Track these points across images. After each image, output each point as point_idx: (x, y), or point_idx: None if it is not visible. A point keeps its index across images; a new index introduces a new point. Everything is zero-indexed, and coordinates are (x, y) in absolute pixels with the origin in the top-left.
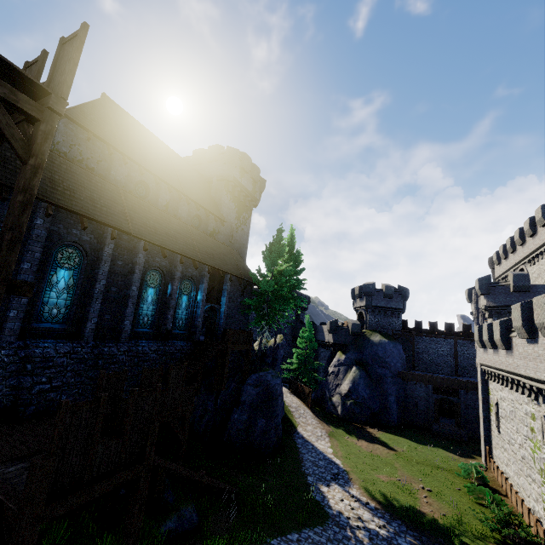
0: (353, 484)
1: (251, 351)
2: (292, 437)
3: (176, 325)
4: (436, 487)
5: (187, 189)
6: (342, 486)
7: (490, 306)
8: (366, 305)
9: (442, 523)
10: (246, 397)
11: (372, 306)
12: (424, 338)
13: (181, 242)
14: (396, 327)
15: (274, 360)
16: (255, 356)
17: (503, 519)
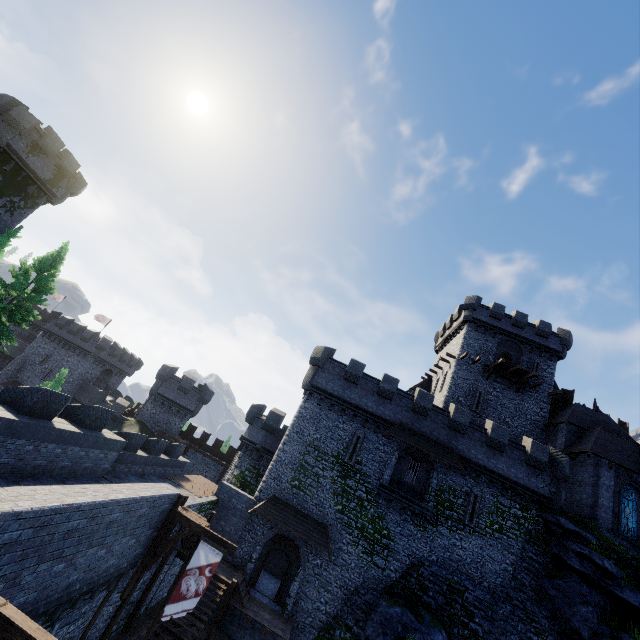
0: None
1: None
2: None
3: None
4: None
5: None
6: None
7: (245, 438)
8: (152, 389)
9: None
10: None
11: (157, 392)
12: (198, 454)
13: None
14: (173, 429)
15: None
16: None
17: None
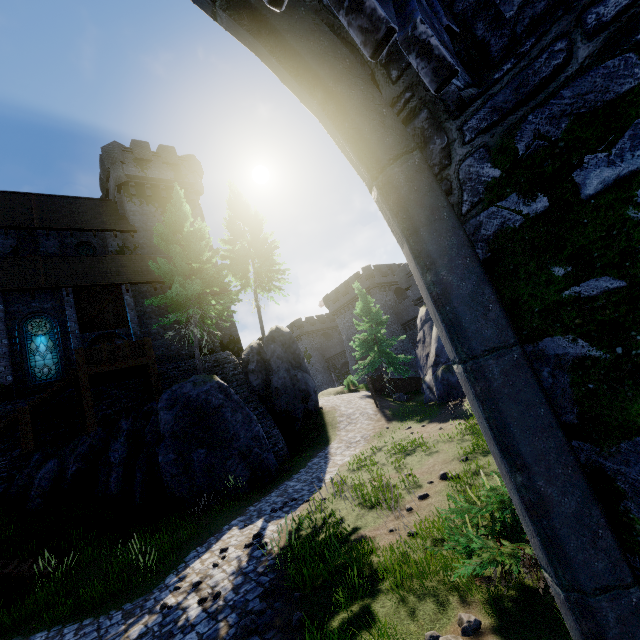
0: (297, 510)
1: (226, 365)
2: (311, 459)
3: (38, 376)
4: (486, 465)
5: (51, 221)
6: (269, 521)
7: None
8: None
9: (378, 560)
10: (163, 428)
11: None
12: None
13: (4, 278)
14: None
15: (267, 363)
16: (236, 369)
17: (500, 507)
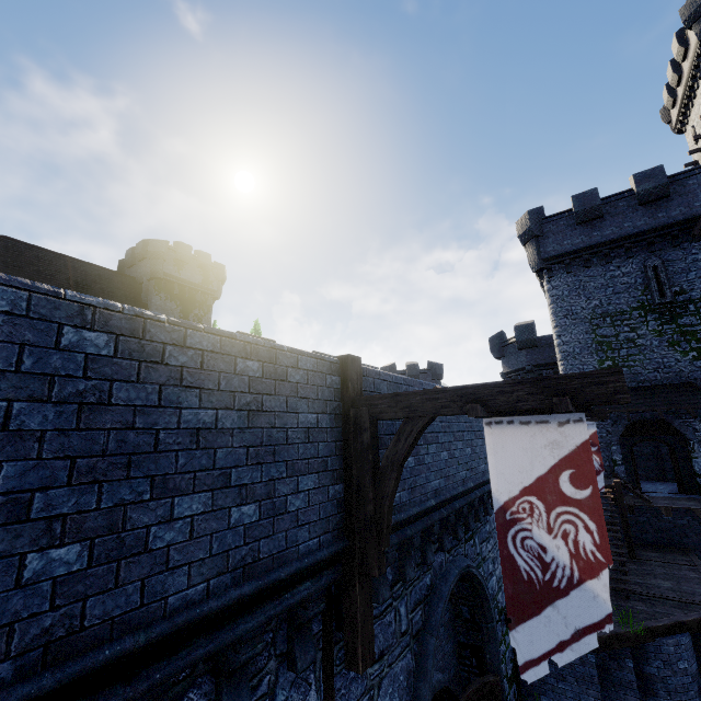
0: None
1: None
2: None
3: None
4: None
5: None
6: None
7: (507, 373)
8: None
9: None
10: None
11: None
12: None
13: None
14: None
15: None
16: None
17: None
